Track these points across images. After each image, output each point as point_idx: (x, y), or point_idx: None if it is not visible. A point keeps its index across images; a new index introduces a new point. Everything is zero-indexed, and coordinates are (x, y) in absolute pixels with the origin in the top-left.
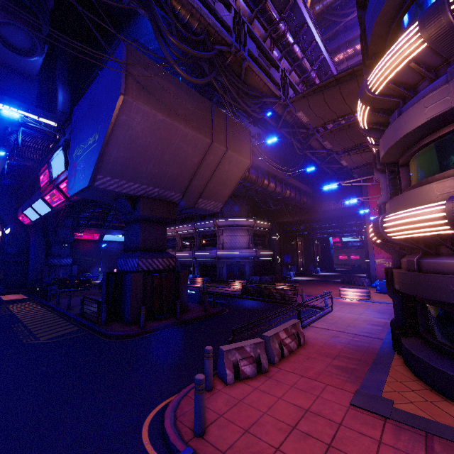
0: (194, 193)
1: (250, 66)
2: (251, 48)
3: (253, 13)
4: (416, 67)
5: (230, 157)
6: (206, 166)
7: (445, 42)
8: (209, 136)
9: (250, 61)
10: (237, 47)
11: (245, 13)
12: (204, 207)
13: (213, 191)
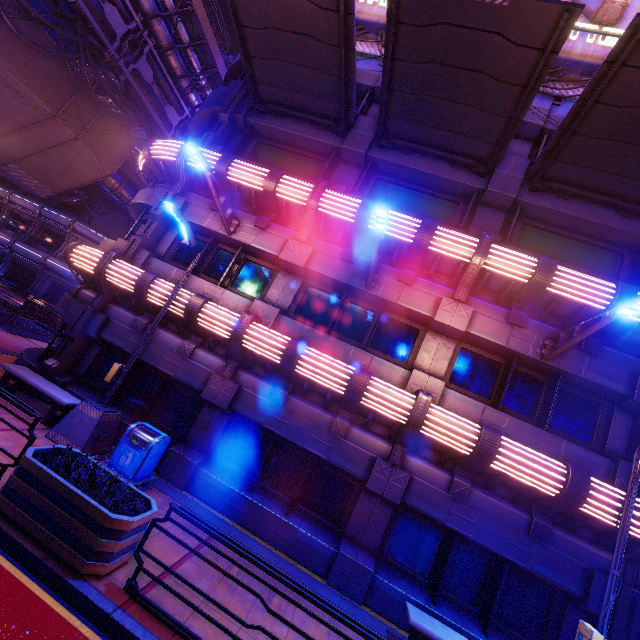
0: (6, 152)
1: (131, 84)
2: (143, 70)
3: (171, 45)
4: (145, 170)
5: (80, 149)
6: (37, 134)
7: (151, 165)
8: (55, 108)
9: (130, 79)
10: (116, 57)
11: (161, 38)
12: (19, 178)
13: (41, 170)
